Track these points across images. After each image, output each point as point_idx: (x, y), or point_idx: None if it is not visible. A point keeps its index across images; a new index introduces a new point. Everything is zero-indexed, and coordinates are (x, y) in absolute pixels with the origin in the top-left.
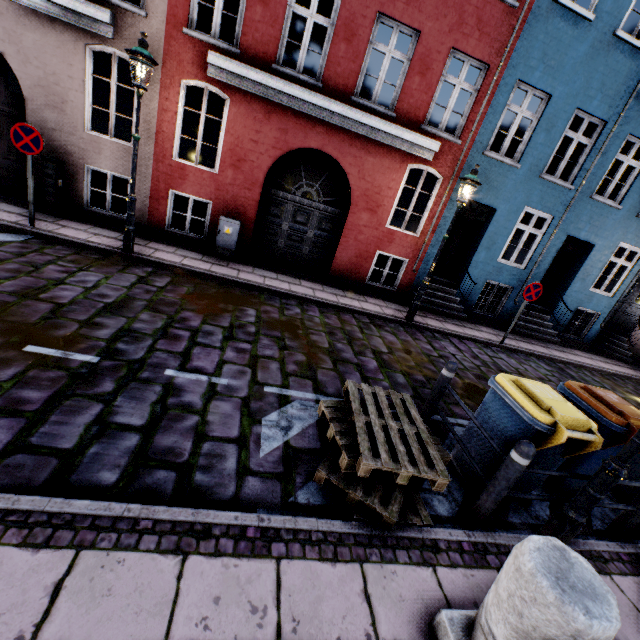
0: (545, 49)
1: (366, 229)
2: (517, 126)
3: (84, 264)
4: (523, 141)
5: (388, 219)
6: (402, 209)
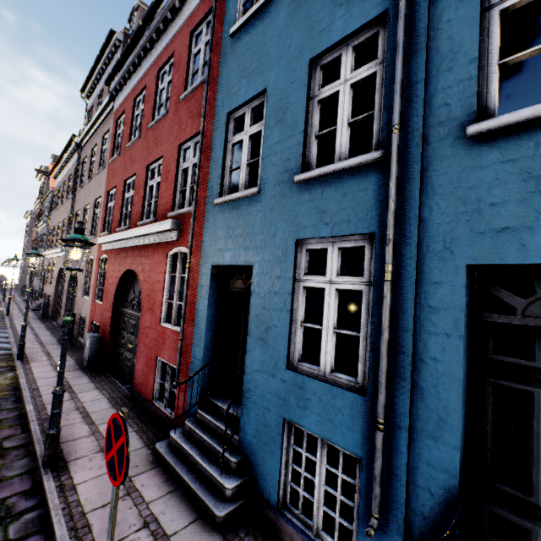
0: (242, 67)
1: (150, 330)
2: (247, 149)
3: None
4: (260, 158)
5: (162, 315)
6: (170, 300)
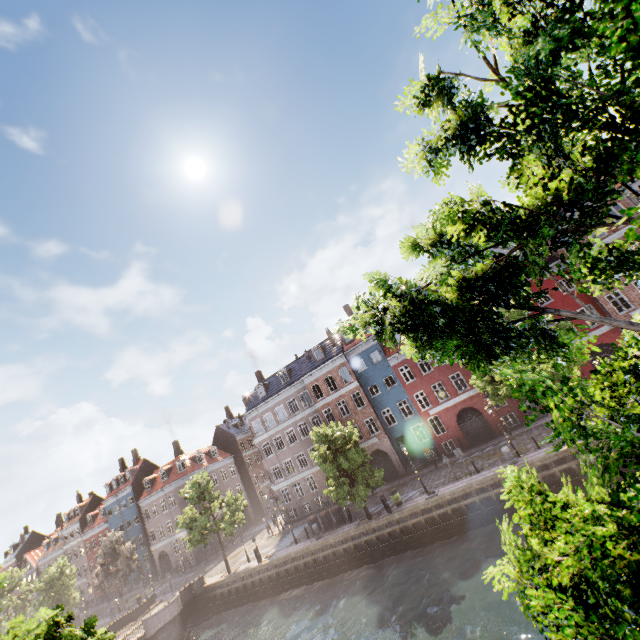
0: None
1: None
2: None
3: None
4: None
5: None
6: None
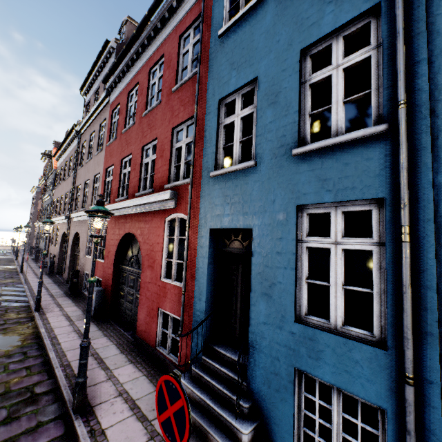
0: (231, 61)
1: (150, 285)
2: (239, 129)
3: (3, 315)
4: (253, 135)
5: (162, 272)
6: (169, 259)
